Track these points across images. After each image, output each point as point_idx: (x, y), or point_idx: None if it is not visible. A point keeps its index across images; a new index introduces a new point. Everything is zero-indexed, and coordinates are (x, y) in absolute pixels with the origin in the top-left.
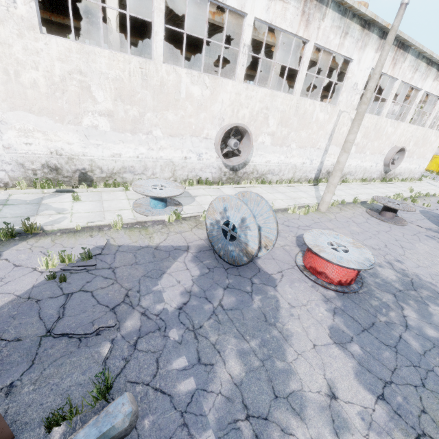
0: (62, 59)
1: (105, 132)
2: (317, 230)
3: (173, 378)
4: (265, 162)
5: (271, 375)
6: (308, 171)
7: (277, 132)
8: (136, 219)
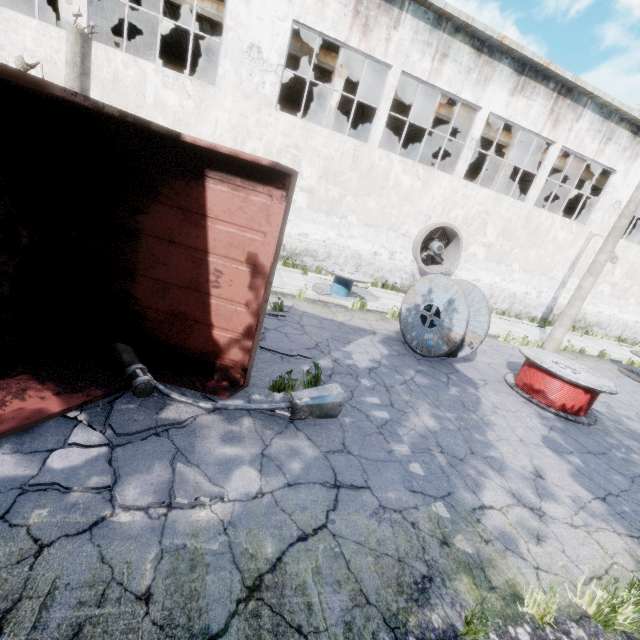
0: (285, 133)
1: (300, 209)
2: (538, 349)
3: (368, 406)
4: (473, 281)
5: (468, 439)
6: (532, 306)
7: (496, 245)
8: (319, 296)
